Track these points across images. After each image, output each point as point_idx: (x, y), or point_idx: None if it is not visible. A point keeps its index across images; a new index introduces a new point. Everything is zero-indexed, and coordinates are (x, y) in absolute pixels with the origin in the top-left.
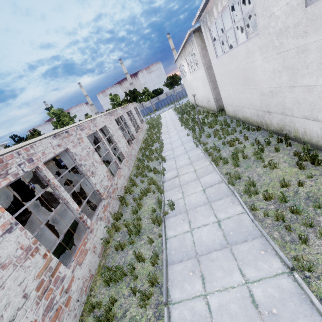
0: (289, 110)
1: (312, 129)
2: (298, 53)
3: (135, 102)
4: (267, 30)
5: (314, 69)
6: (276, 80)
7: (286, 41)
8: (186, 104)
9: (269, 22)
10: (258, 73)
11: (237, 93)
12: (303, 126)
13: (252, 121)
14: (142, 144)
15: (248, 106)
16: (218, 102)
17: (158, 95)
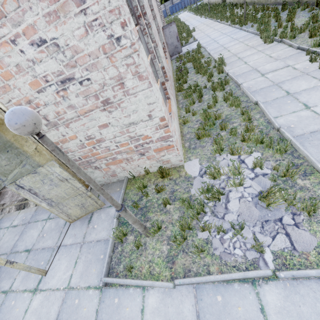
0: None
1: None
2: None
3: None
4: None
5: None
6: None
7: None
8: (200, 4)
9: None
10: None
11: None
12: None
13: (235, 1)
14: None
15: None
16: None
17: None
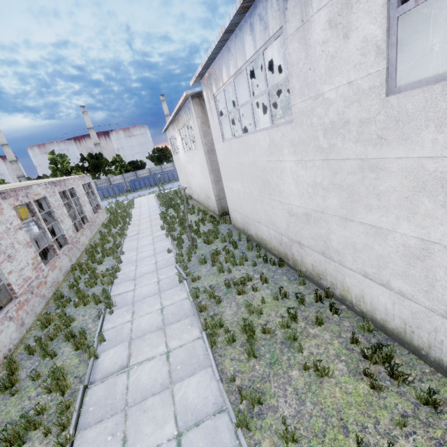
0: (336, 253)
1: (376, 297)
2: (362, 168)
3: (89, 174)
4: (309, 119)
5: (392, 203)
6: (318, 201)
7: (341, 143)
8: (176, 192)
9: (313, 106)
10: (287, 180)
11: (251, 199)
12: (359, 285)
13: (271, 247)
14: (83, 254)
15: (266, 223)
16: (220, 201)
17: (137, 170)
